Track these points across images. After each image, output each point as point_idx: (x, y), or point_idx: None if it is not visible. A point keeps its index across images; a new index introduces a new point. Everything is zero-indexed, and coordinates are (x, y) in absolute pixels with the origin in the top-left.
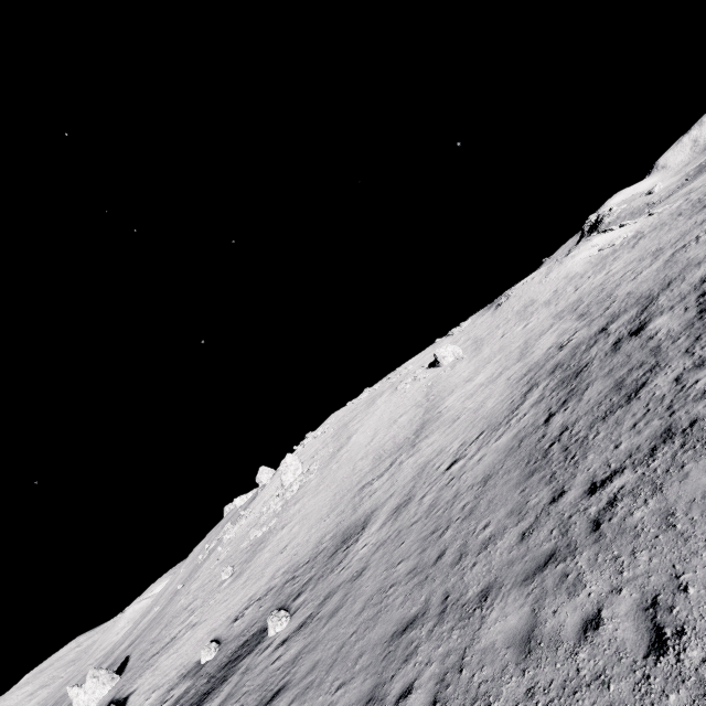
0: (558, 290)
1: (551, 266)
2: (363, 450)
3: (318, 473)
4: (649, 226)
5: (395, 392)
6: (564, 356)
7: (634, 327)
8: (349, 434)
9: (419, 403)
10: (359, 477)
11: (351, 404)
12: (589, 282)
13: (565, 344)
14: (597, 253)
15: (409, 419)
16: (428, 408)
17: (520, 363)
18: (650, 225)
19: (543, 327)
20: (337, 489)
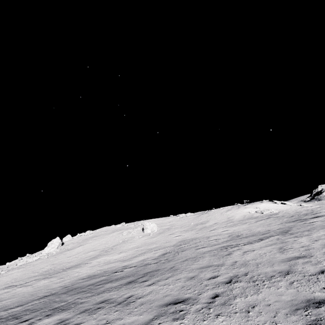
0: (215, 224)
1: (233, 206)
2: (62, 259)
3: (46, 257)
4: (284, 212)
5: (121, 233)
6: (89, 283)
7: (72, 304)
8: (84, 243)
9: (106, 248)
10: (28, 276)
11: (112, 226)
12: (217, 230)
13: (117, 271)
14: (253, 212)
15: (88, 256)
16: (96, 256)
17: (119, 263)
18: (285, 212)
19: (168, 244)
20: (20, 275)
